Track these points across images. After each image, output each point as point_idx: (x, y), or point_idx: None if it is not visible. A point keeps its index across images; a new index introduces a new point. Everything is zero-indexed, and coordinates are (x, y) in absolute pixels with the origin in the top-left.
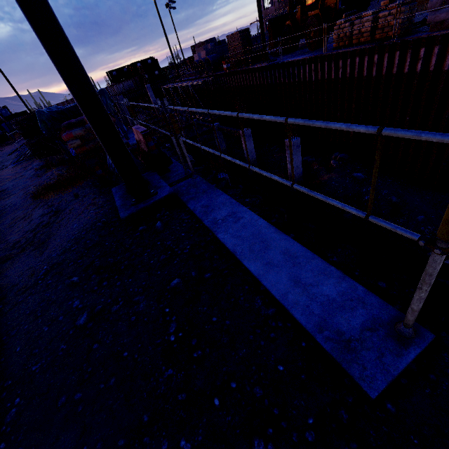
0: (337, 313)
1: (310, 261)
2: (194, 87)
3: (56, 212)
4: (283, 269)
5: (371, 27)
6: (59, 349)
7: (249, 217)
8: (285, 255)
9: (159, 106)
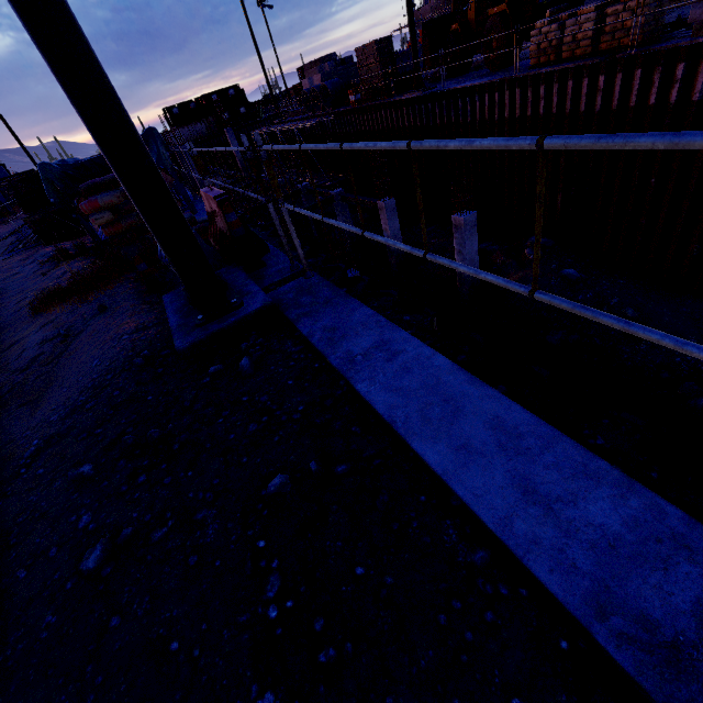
0: (633, 572)
1: (550, 445)
2: (303, 132)
3: (66, 337)
4: (494, 460)
5: (593, 31)
6: (43, 625)
7: (414, 350)
8: (496, 431)
9: (246, 149)
